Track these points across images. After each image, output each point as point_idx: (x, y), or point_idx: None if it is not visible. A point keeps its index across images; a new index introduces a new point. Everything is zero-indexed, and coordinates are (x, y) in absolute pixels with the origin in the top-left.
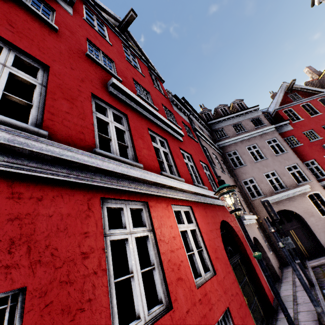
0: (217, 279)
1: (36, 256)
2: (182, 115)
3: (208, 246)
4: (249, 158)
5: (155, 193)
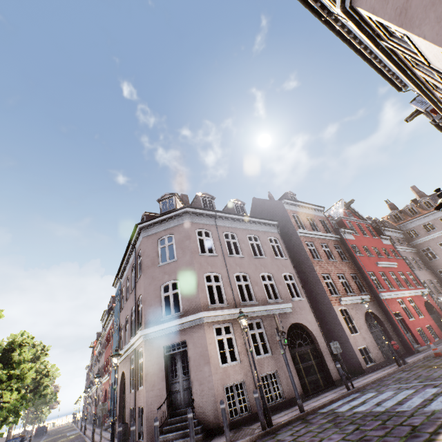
0: (425, 318)
1: (397, 308)
2: (387, 242)
3: (420, 310)
4: (441, 252)
5: (402, 296)
